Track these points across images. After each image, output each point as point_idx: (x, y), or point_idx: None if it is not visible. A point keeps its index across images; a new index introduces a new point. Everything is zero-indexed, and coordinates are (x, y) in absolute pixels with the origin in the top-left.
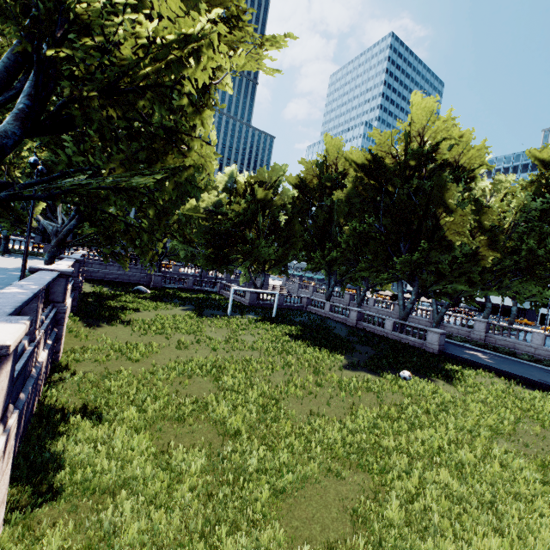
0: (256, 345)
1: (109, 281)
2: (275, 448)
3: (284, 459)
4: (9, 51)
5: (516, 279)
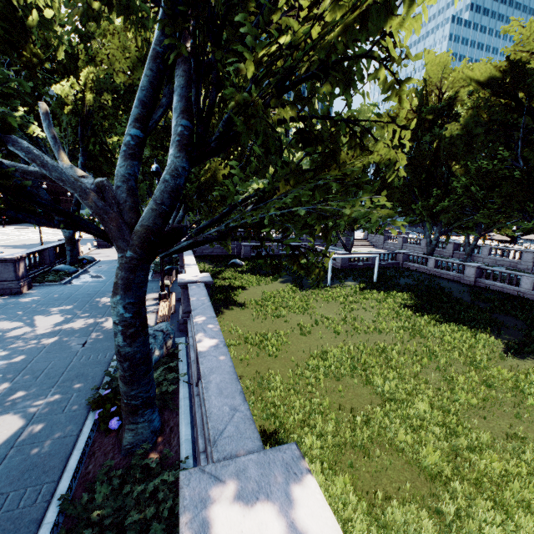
0: (379, 325)
1: (206, 256)
2: (505, 505)
3: (531, 529)
4: (150, 60)
5: None
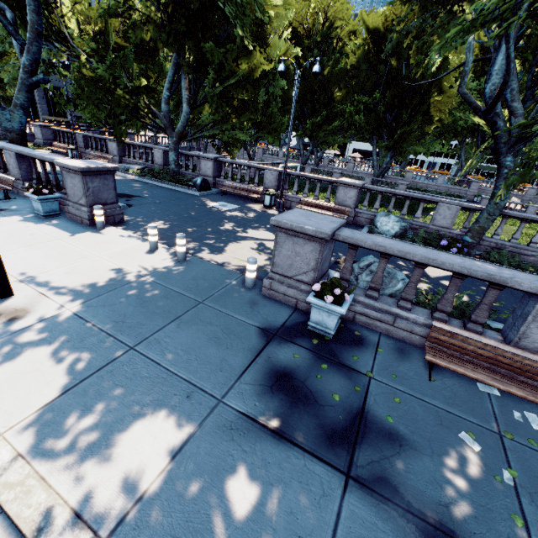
0: None
1: None
2: None
3: None
4: (515, 35)
5: (434, 140)
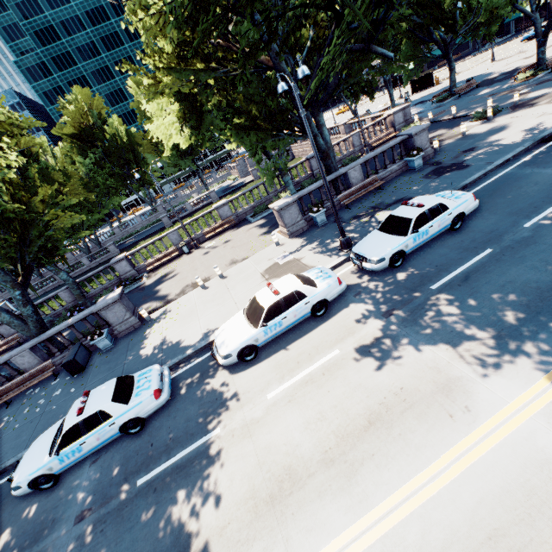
0: None
1: None
2: None
3: None
4: None
5: (108, 199)
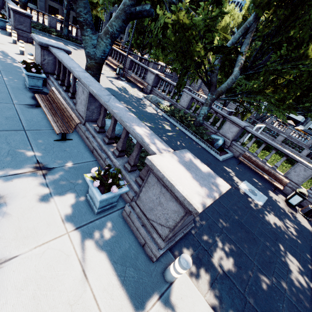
0: None
1: None
2: None
3: None
4: None
5: None
